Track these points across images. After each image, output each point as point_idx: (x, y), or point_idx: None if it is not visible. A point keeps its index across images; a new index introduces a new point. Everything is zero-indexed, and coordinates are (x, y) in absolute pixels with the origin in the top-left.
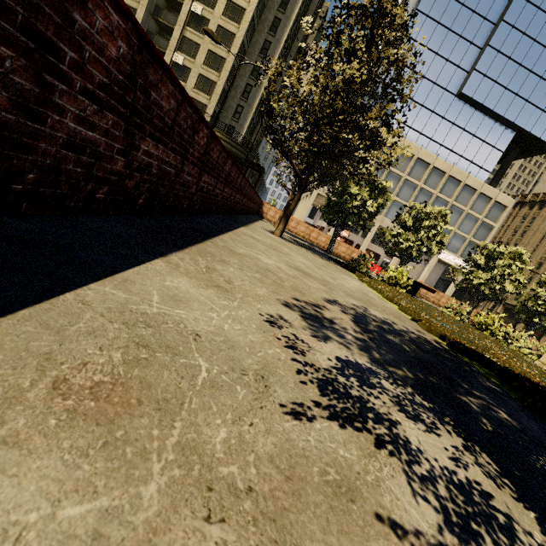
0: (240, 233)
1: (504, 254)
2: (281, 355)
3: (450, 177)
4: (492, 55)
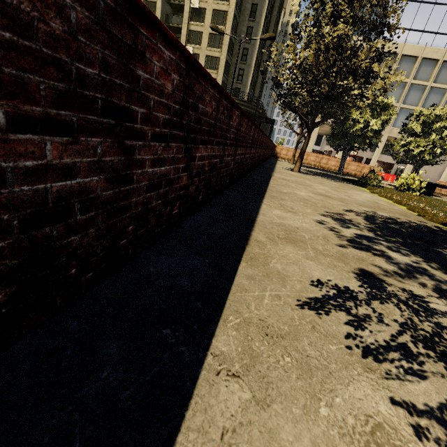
0: (275, 178)
1: None
2: (329, 233)
3: None
4: None
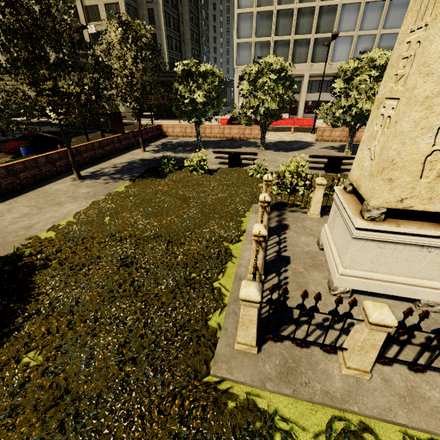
0: None
1: (361, 68)
2: None
3: None
4: None
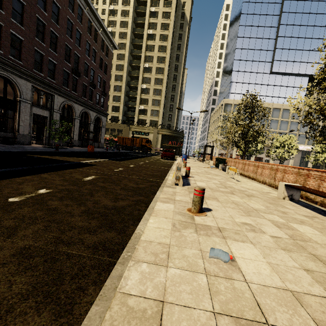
0: None
1: None
2: None
3: (283, 110)
4: (280, 51)
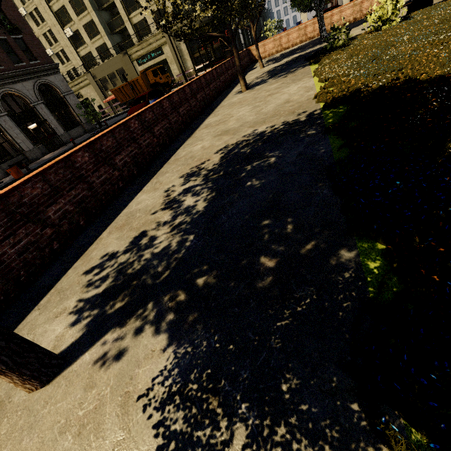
0: (197, 132)
1: None
2: (161, 201)
3: None
4: None
